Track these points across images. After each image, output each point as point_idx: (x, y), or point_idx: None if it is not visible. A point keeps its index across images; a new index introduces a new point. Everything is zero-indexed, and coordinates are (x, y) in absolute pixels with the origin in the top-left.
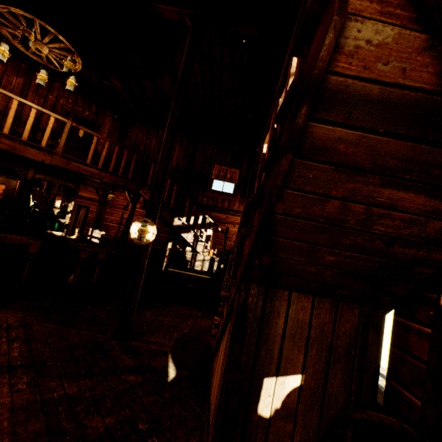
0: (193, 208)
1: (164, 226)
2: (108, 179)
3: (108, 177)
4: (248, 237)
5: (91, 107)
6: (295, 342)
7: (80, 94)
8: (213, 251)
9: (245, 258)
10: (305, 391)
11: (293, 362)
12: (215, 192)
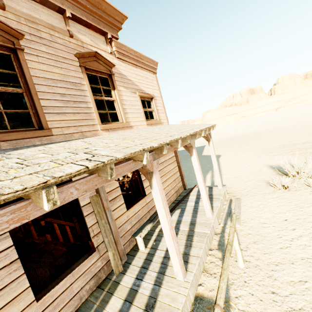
0: None
1: None
2: None
3: None
4: None
5: None
6: None
7: None
8: (135, 173)
9: None
10: None
11: None
12: None
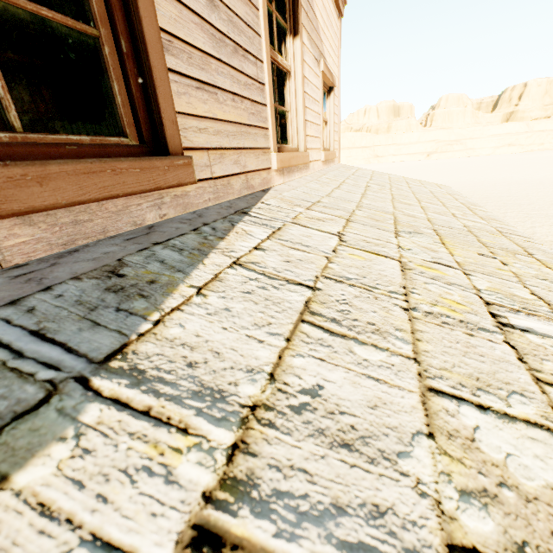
0: None
1: None
2: None
3: None
4: None
5: (41, 94)
6: None
7: (16, 83)
8: None
9: None
10: None
11: None
12: None
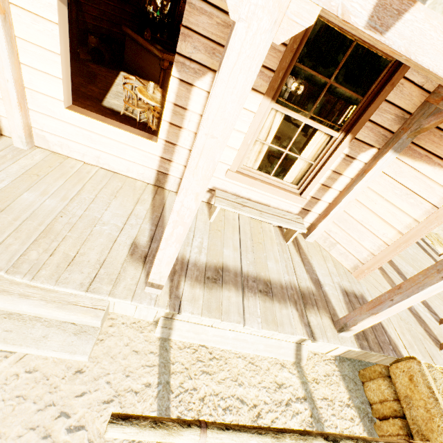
0: None
1: None
2: None
3: None
4: None
5: None
6: None
7: None
8: None
9: None
10: None
11: None
12: None
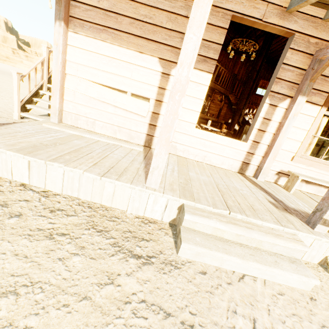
0: (252, 105)
1: (229, 111)
2: (222, 91)
3: (222, 90)
4: (328, 132)
5: None
6: (328, 150)
7: None
8: None
9: (327, 136)
10: (327, 158)
11: (326, 154)
12: (258, 95)
